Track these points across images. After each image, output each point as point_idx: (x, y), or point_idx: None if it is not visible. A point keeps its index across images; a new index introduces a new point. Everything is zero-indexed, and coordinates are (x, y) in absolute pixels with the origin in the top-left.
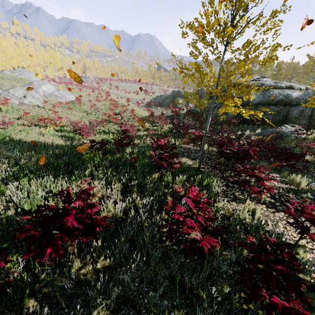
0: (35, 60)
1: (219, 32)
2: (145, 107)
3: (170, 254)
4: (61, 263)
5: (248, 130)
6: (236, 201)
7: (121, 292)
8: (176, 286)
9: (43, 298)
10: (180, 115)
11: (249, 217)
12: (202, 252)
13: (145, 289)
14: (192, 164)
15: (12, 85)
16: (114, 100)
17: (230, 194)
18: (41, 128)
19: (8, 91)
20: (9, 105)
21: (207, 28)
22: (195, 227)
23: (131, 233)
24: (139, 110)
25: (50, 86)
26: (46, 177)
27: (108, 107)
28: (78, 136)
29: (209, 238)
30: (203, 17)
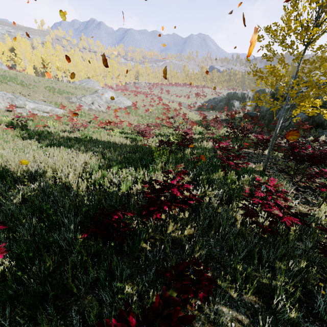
0: (98, 70)
1: (302, 34)
2: (197, 111)
3: (245, 233)
4: (157, 227)
5: (323, 136)
6: (308, 205)
7: (206, 252)
8: (254, 255)
9: (151, 244)
10: (236, 119)
11: (325, 220)
12: (278, 233)
13: (226, 254)
14: (255, 167)
15: (82, 94)
16: (166, 104)
17: (301, 197)
18: (108, 130)
19: (81, 99)
20: (82, 110)
21: (288, 32)
22: (274, 209)
23: (208, 213)
24: (190, 114)
25: (111, 93)
26: (127, 168)
27: (160, 111)
28: (139, 138)
29: (290, 217)
30: (285, 22)
